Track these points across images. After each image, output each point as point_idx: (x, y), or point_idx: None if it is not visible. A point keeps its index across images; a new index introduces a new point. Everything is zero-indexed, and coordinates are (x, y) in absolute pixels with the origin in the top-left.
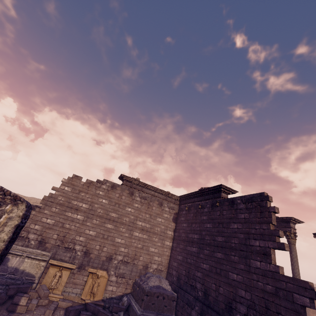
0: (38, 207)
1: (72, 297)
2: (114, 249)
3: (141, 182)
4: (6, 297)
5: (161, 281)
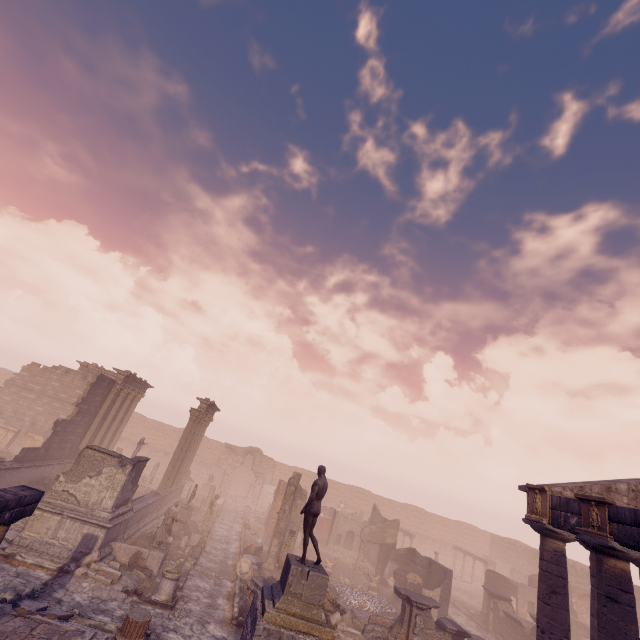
0: (2, 388)
1: (15, 451)
2: None
3: (96, 367)
4: None
5: None
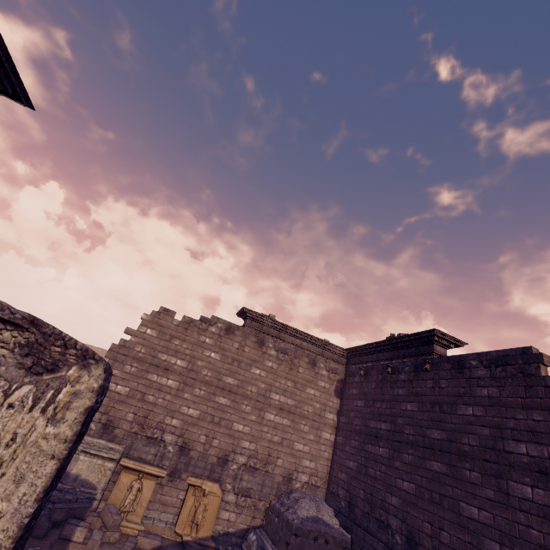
0: None
1: (159, 529)
2: (232, 442)
3: (279, 323)
4: (50, 525)
5: (320, 508)
